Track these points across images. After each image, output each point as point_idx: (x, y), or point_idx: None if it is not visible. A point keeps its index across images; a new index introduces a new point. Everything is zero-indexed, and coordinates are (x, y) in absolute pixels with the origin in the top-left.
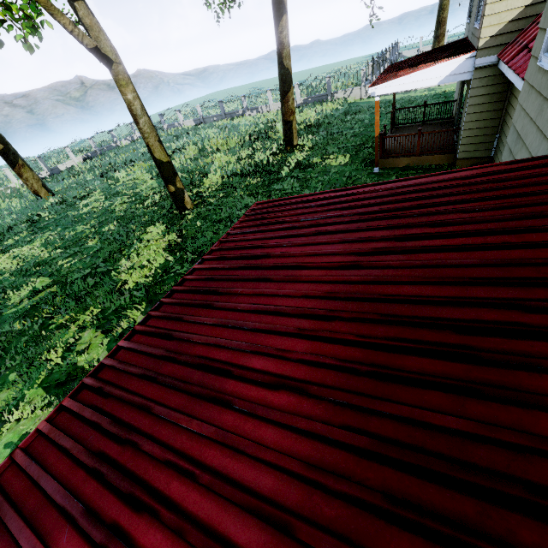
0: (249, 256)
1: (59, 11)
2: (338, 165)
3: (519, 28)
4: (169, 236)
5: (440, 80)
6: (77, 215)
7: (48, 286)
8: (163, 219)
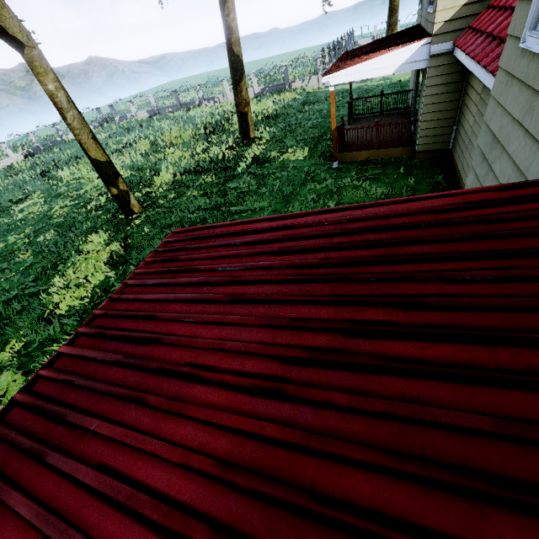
0: (134, 338)
1: None
2: (297, 160)
3: (473, 13)
4: (112, 246)
5: (396, 68)
6: (11, 222)
7: None
8: (108, 225)
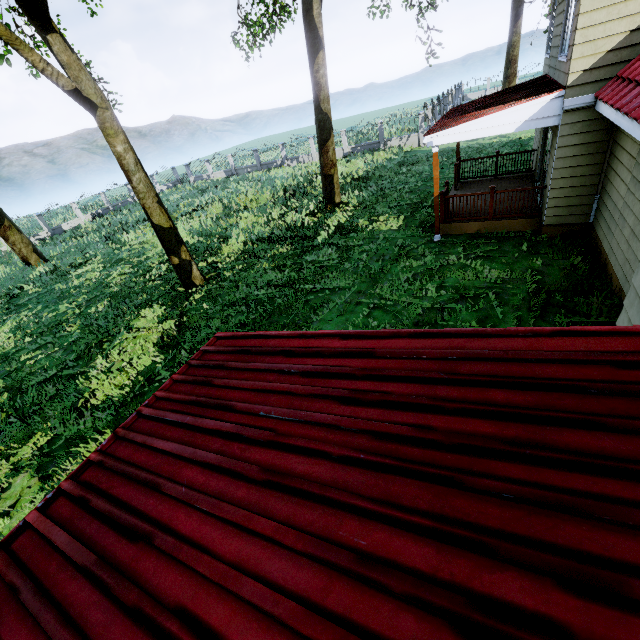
0: (121, 523)
1: (27, 46)
2: (389, 230)
3: (622, 59)
4: (166, 324)
5: (517, 126)
6: (66, 289)
7: None
8: (164, 299)
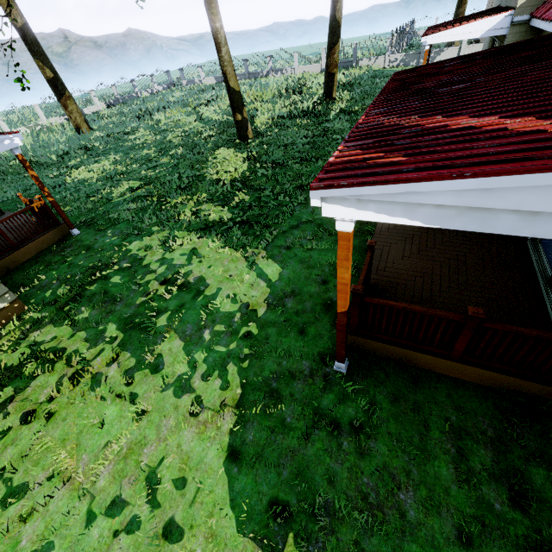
0: (425, 75)
1: None
2: None
3: None
4: (243, 154)
5: (482, 33)
6: (132, 145)
7: (144, 184)
8: (228, 145)
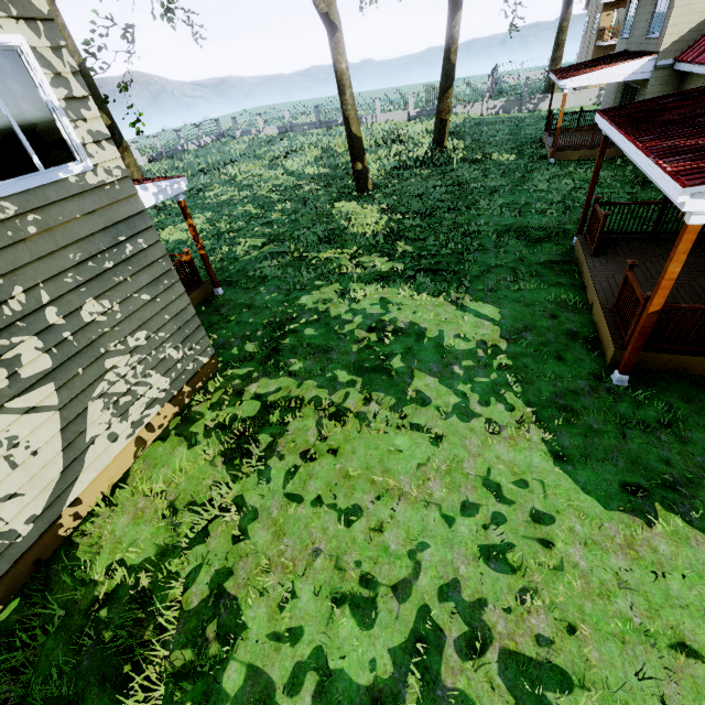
0: (650, 111)
1: None
2: (507, 160)
3: (692, 39)
4: (373, 206)
5: (624, 77)
6: (216, 202)
7: (270, 241)
8: (347, 198)
